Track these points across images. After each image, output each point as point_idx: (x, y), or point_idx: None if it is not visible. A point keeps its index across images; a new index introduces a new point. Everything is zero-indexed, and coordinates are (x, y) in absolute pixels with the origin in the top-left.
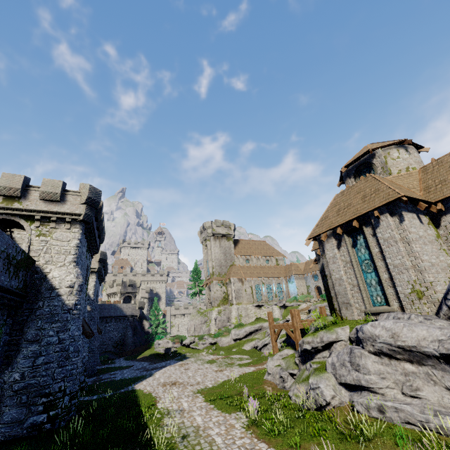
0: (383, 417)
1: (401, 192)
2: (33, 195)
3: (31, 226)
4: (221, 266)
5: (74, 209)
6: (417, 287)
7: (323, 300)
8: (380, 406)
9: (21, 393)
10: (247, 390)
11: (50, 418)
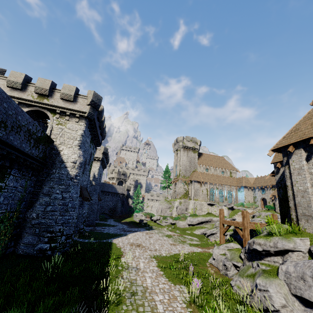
0: None
1: None
2: (56, 95)
3: (53, 117)
4: (186, 171)
5: (82, 108)
6: None
7: (267, 210)
8: None
9: (35, 227)
10: (193, 267)
11: (51, 248)
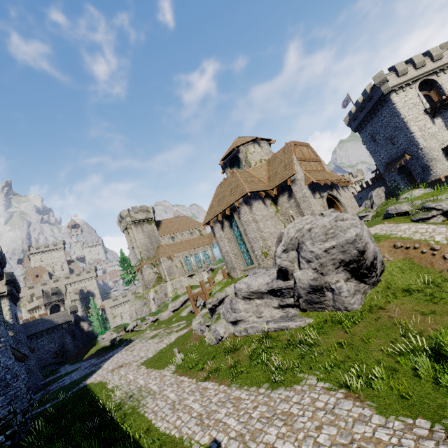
0: (247, 334)
1: (250, 187)
2: None
3: None
4: (148, 250)
5: None
6: (264, 251)
7: None
8: (245, 329)
9: None
10: (179, 348)
11: (9, 436)
